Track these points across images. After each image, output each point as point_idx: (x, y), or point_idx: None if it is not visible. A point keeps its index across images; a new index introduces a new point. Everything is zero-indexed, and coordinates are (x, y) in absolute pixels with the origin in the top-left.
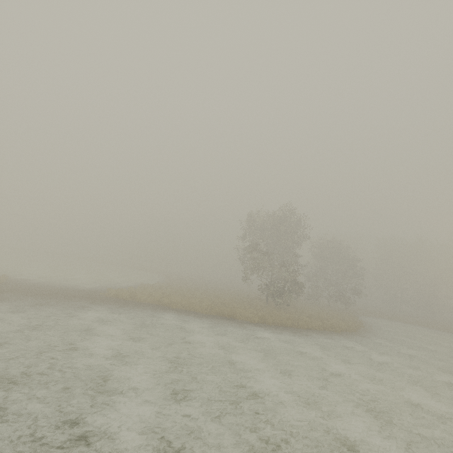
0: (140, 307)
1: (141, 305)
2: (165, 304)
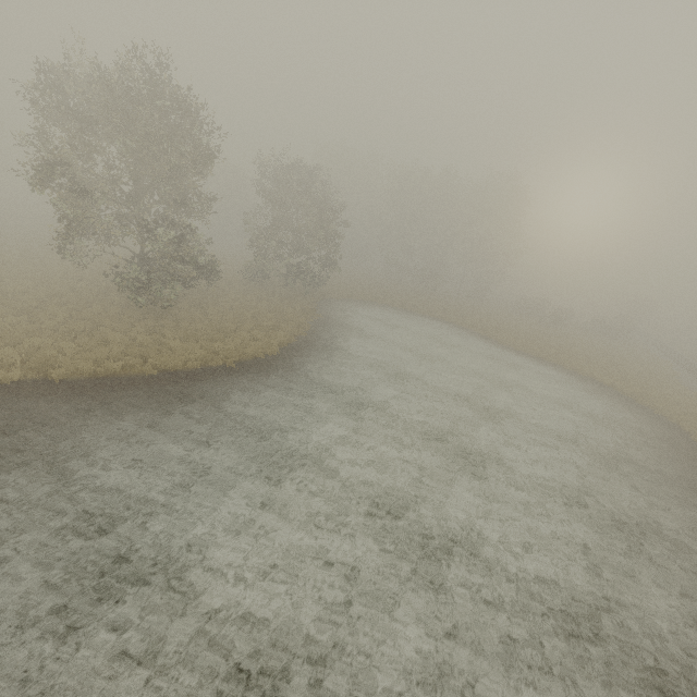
0: None
1: None
2: None
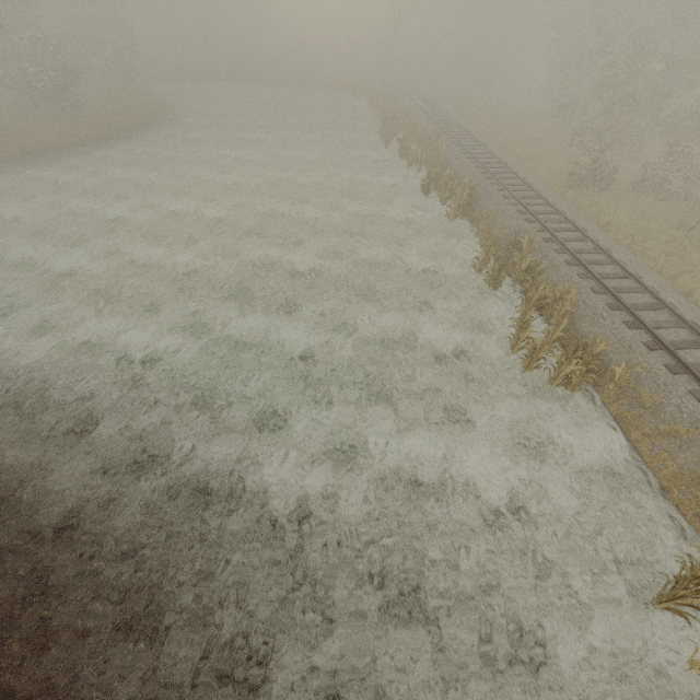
0: None
1: None
2: None
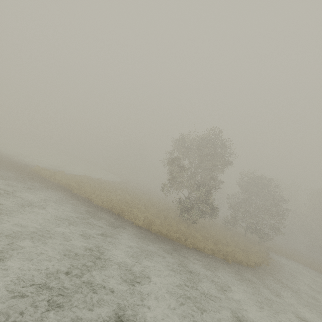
0: (41, 183)
1: (46, 182)
2: (72, 188)
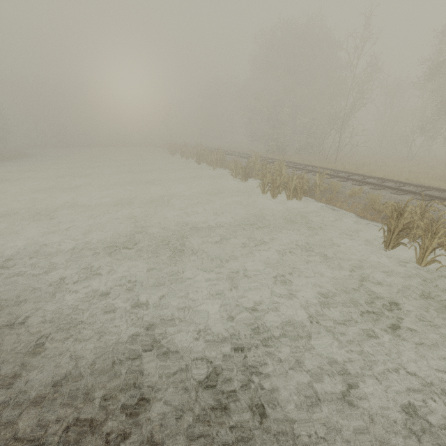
0: None
1: None
2: None
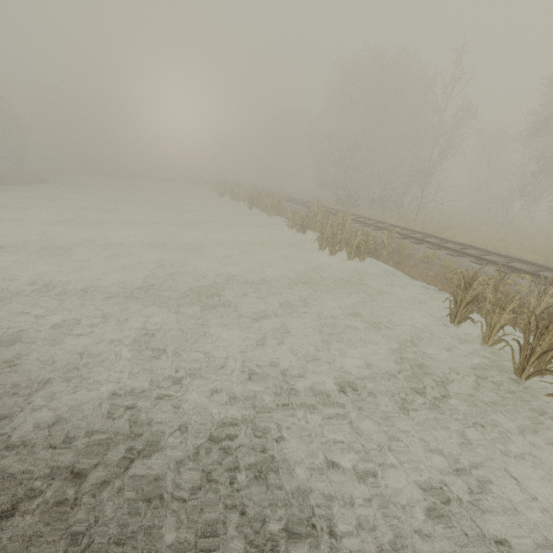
0: None
1: None
2: None
